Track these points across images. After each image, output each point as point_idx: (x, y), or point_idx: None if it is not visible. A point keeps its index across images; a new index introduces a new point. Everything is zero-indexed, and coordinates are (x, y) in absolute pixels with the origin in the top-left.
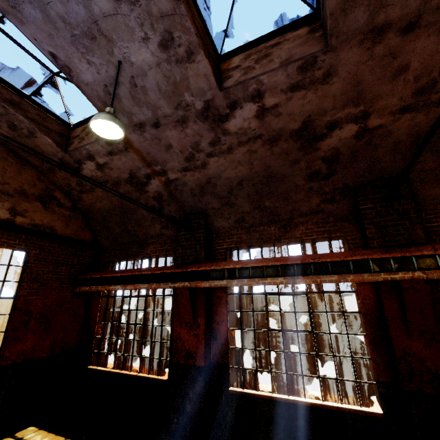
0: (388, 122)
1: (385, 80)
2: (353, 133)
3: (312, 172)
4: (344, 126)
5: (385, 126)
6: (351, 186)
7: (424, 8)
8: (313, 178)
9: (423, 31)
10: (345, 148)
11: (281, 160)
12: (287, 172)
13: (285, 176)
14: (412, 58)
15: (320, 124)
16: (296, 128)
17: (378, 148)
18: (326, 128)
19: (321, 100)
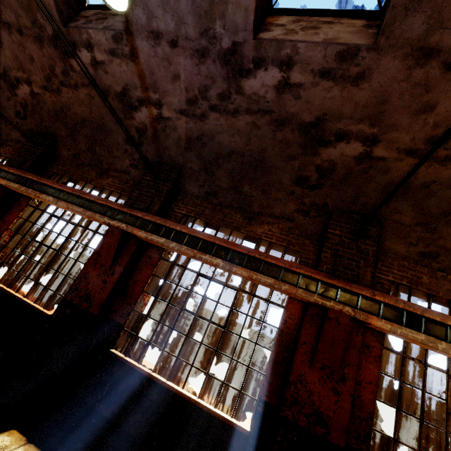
0: (42, 93)
1: (28, 61)
2: (29, 92)
3: (17, 111)
4: (23, 84)
5: (42, 96)
6: (34, 131)
7: (20, 23)
8: (18, 116)
9: (28, 38)
10: (29, 101)
11: (2, 93)
12: (6, 105)
13: (6, 107)
14: (33, 53)
15: (12, 76)
16: (2, 72)
17: (43, 110)
18: (15, 81)
19: (5, 58)
